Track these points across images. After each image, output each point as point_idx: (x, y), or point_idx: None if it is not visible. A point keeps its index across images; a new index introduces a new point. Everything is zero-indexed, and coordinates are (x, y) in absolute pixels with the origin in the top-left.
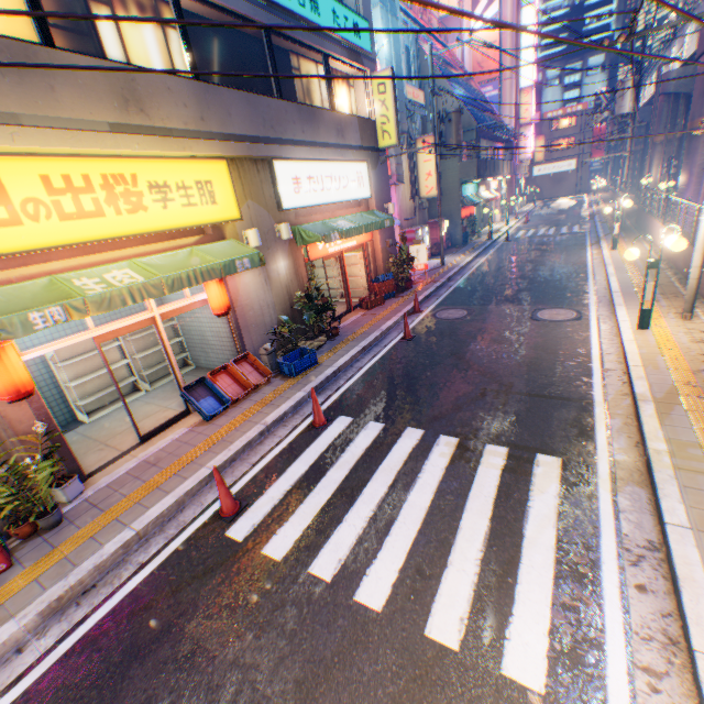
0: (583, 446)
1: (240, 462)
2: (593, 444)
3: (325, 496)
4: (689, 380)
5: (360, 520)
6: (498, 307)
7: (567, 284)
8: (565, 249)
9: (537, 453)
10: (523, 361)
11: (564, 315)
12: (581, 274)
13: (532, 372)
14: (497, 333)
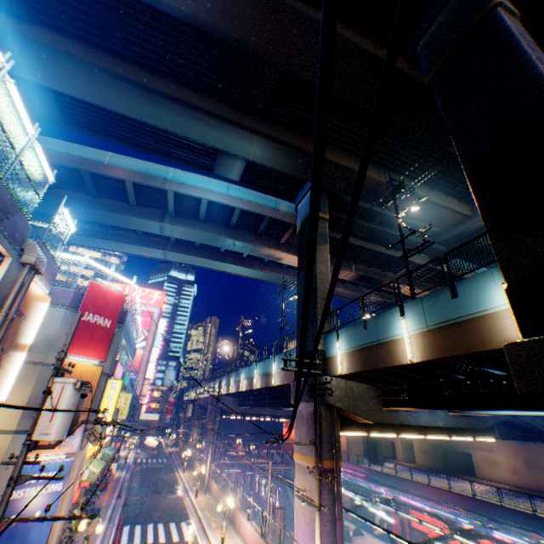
0: (189, 519)
1: (105, 537)
2: (191, 518)
3: (140, 535)
4: (206, 505)
5: (152, 535)
6: (153, 493)
7: (173, 485)
8: (166, 470)
9: (181, 521)
10: (170, 507)
11: (176, 495)
12: (176, 482)
13: (174, 509)
14: (158, 501)
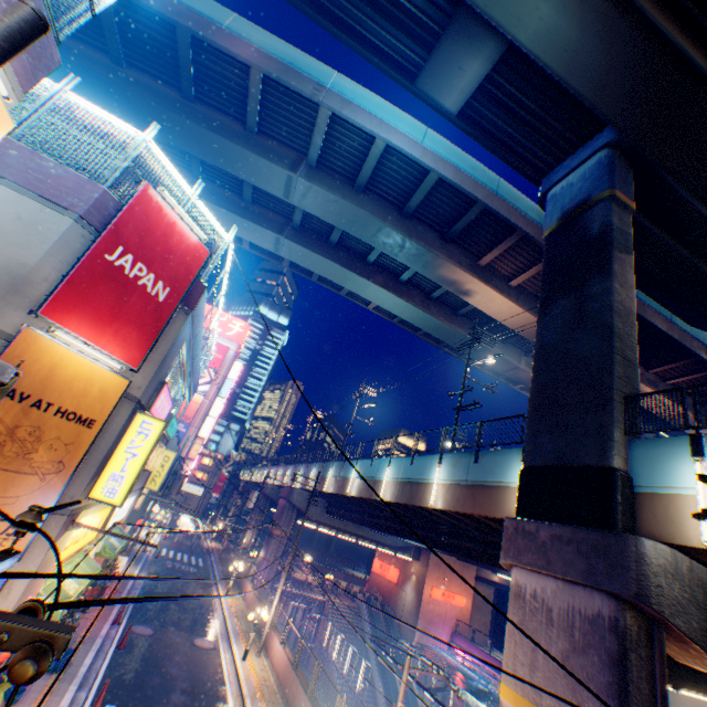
0: None
1: None
2: None
3: None
4: (260, 686)
5: None
6: (173, 629)
7: (207, 617)
8: (200, 582)
9: None
10: (197, 672)
11: (210, 643)
12: (212, 611)
13: (203, 679)
14: (179, 651)
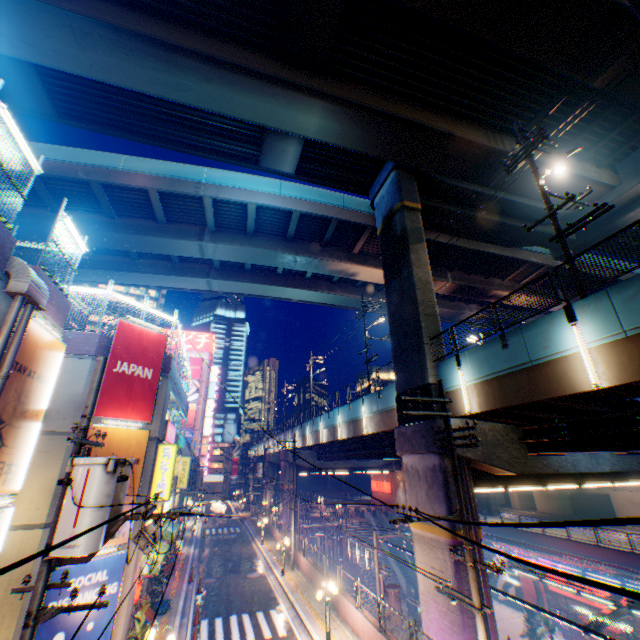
0: (279, 605)
1: (180, 638)
2: (281, 604)
3: (222, 633)
4: (296, 585)
5: (237, 632)
6: (230, 573)
7: (252, 561)
8: (241, 542)
9: (270, 609)
10: (253, 590)
11: (258, 573)
12: (255, 556)
13: (258, 593)
14: (238, 583)
